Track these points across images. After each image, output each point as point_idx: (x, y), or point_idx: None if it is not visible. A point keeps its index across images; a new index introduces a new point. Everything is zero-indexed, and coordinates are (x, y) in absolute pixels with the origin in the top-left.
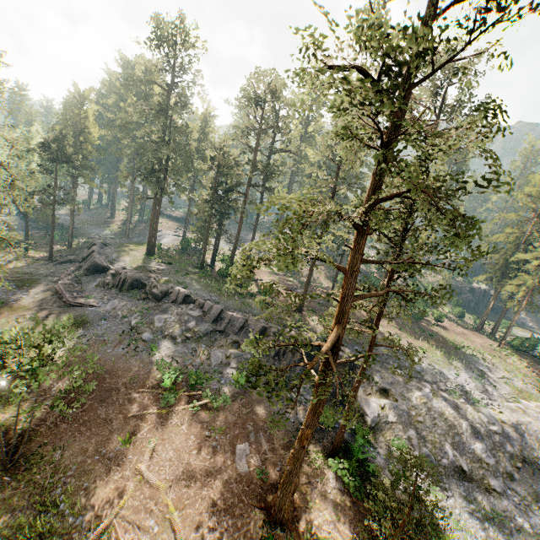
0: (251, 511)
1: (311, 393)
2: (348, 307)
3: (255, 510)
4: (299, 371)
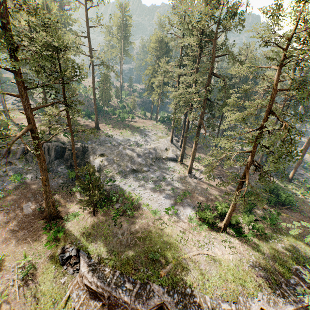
0: (37, 223)
1: (66, 169)
2: (30, 114)
3: (39, 221)
4: (57, 162)
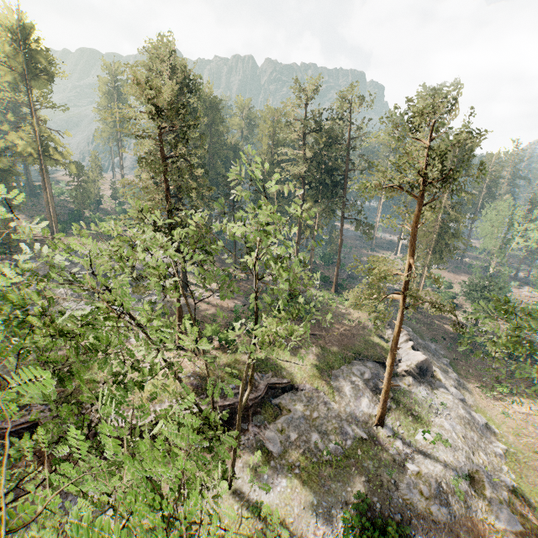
0: None
1: None
2: None
3: None
4: None
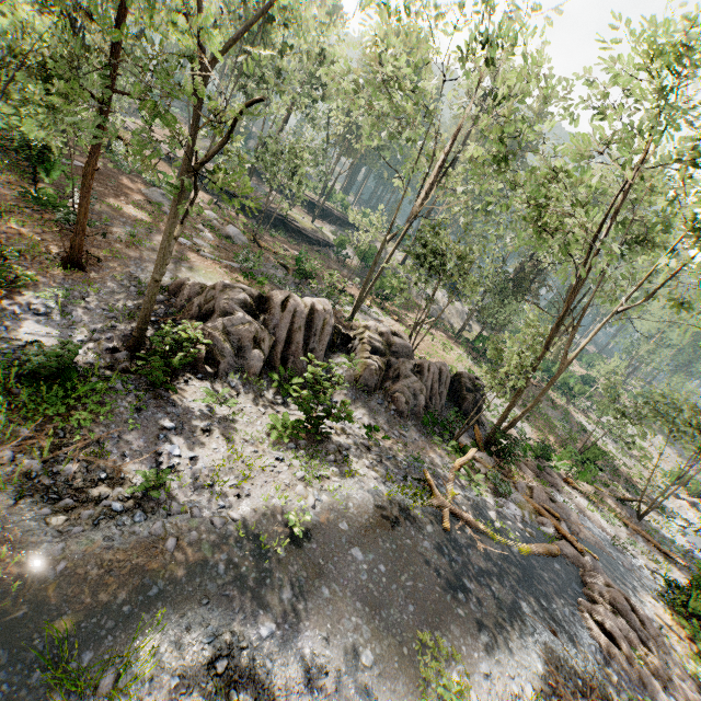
0: None
1: None
2: None
3: None
4: None
